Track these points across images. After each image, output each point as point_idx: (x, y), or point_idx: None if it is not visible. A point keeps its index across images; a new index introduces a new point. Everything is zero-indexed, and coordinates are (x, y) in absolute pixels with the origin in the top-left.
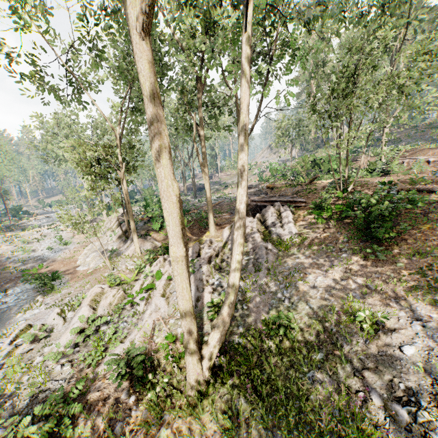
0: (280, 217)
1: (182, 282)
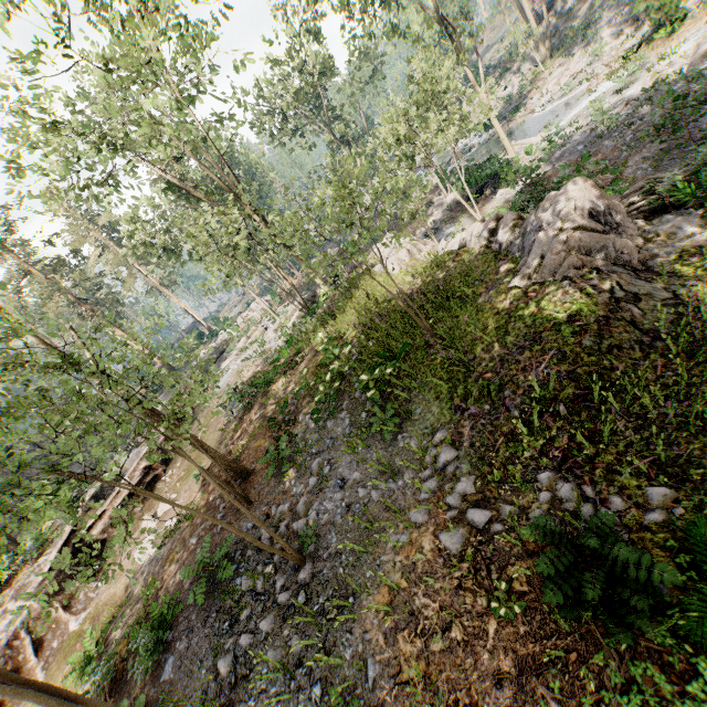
0: (565, 2)
1: (533, 25)
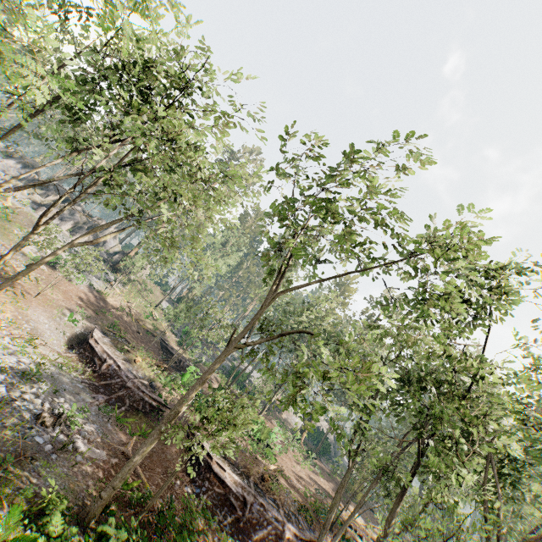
0: None
1: None
